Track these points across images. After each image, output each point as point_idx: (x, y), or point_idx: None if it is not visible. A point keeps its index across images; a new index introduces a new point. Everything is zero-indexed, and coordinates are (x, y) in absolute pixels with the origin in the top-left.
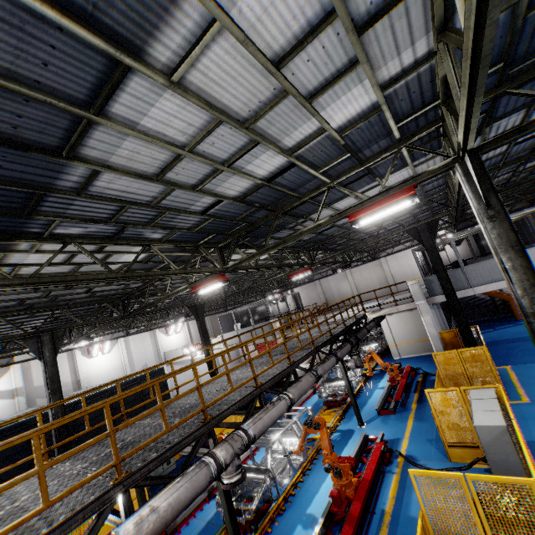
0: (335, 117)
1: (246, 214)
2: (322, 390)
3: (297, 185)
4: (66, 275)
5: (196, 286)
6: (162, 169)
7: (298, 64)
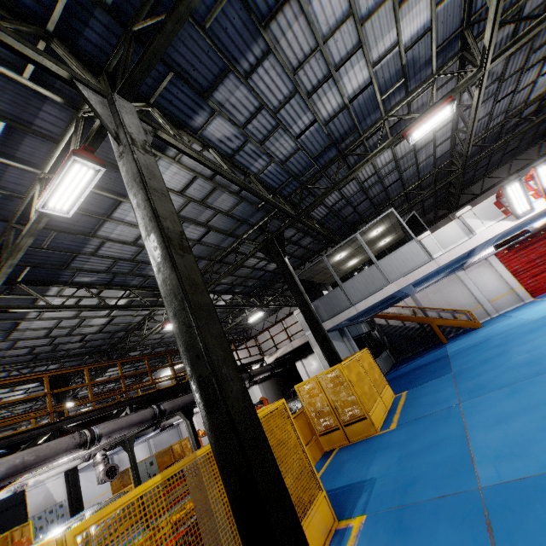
0: None
1: None
2: None
3: None
4: None
5: None
6: None
7: None
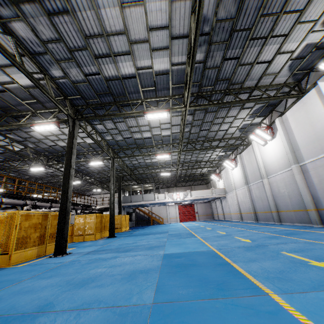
0: (87, 141)
1: (62, 151)
2: None
3: (79, 149)
4: (4, 146)
5: (32, 167)
6: (47, 135)
7: (80, 134)
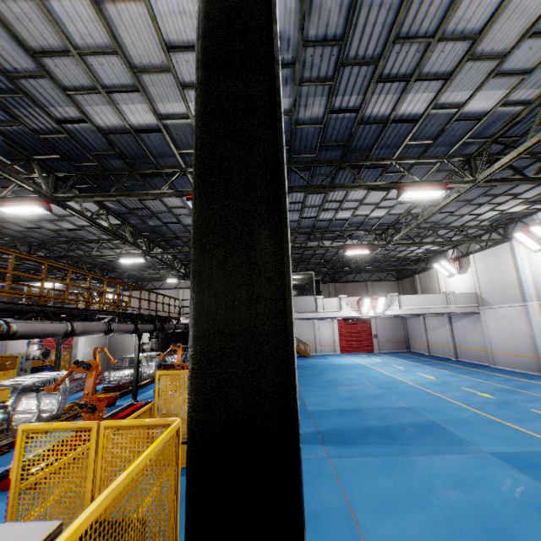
0: None
1: (103, 153)
2: (107, 375)
3: (158, 153)
4: None
5: (4, 201)
6: (45, 51)
7: (182, 59)
